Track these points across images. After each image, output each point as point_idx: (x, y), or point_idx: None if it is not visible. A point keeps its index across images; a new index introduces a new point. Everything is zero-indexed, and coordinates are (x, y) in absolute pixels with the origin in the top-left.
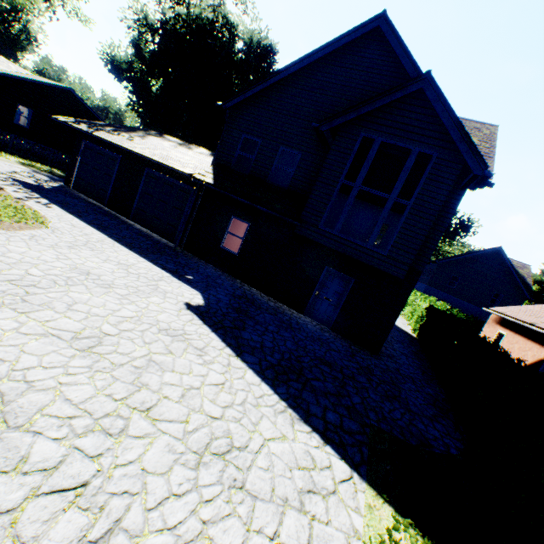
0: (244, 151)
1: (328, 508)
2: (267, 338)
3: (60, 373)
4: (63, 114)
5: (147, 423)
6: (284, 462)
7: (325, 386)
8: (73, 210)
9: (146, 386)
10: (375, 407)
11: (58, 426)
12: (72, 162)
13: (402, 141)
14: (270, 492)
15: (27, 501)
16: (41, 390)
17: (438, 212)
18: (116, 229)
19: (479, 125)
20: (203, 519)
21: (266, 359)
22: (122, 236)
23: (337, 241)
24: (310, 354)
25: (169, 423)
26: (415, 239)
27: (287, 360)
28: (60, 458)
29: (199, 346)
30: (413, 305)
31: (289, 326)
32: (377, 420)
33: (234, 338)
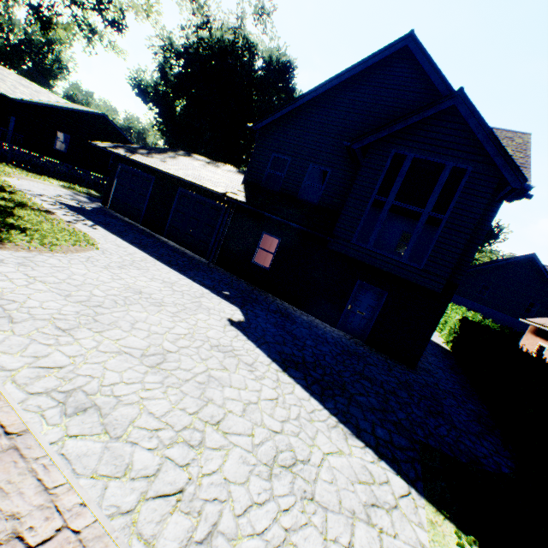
0: (272, 168)
1: (393, 522)
2: (307, 353)
3: (139, 388)
4: (97, 138)
5: (219, 436)
6: (345, 476)
7: (370, 401)
8: (114, 230)
9: (211, 400)
10: (420, 423)
11: (148, 437)
12: (109, 184)
13: (435, 156)
14: (338, 504)
15: (140, 504)
16: (128, 404)
17: (474, 226)
18: (154, 247)
19: (511, 134)
20: (285, 527)
21: (310, 374)
22: (161, 254)
23: (371, 256)
24: (350, 368)
25: (238, 436)
26: (451, 252)
27: (330, 375)
28: (157, 466)
29: (248, 361)
30: (443, 316)
31: (325, 341)
32: (425, 436)
33: (277, 353)
